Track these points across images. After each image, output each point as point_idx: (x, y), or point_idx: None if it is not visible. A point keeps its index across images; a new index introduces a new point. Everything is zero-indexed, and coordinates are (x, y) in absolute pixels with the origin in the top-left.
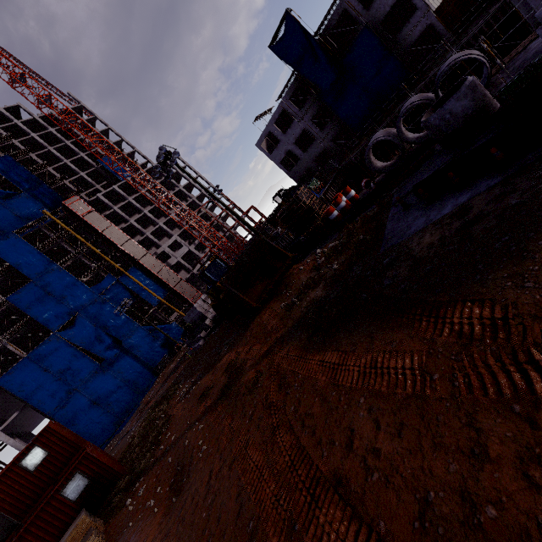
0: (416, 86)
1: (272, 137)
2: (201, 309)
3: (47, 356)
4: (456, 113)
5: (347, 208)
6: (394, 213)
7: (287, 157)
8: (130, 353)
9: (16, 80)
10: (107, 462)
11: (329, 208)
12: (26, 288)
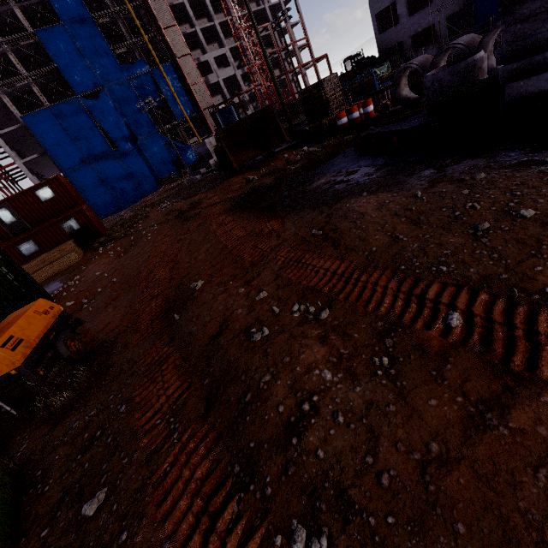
0: None
1: None
2: (211, 147)
3: (68, 117)
4: (443, 85)
5: (357, 122)
6: (351, 149)
7: (391, 9)
8: (143, 154)
9: None
10: (95, 223)
11: (341, 113)
12: (56, 29)
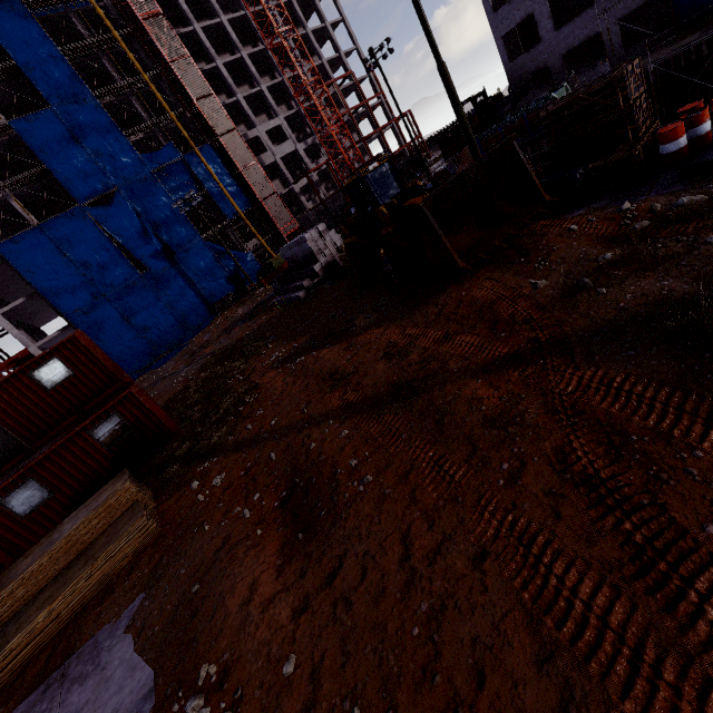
0: None
1: None
2: (314, 245)
3: (69, 236)
4: None
5: (708, 140)
6: None
7: (516, 30)
8: (184, 274)
9: None
10: (157, 414)
11: (679, 126)
12: (41, 117)
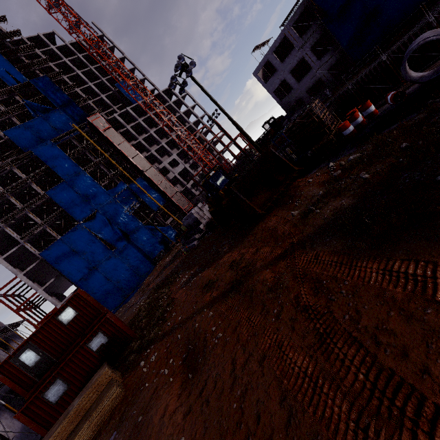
0: (435, 8)
1: (268, 67)
2: (197, 215)
3: (75, 240)
4: None
5: (364, 124)
6: None
7: (280, 87)
8: (135, 245)
9: (52, 6)
10: (122, 327)
11: (345, 123)
12: (60, 186)
